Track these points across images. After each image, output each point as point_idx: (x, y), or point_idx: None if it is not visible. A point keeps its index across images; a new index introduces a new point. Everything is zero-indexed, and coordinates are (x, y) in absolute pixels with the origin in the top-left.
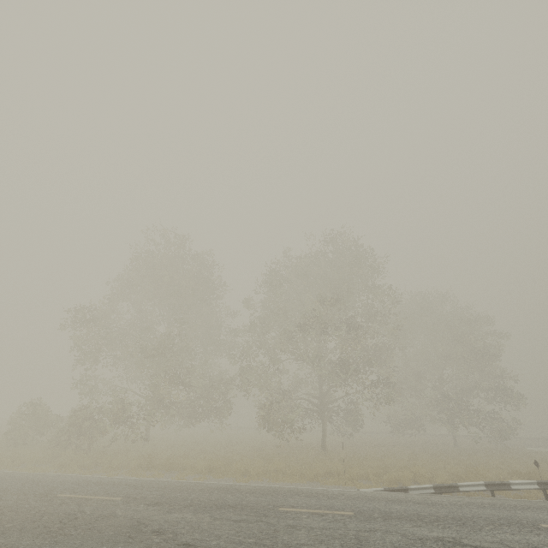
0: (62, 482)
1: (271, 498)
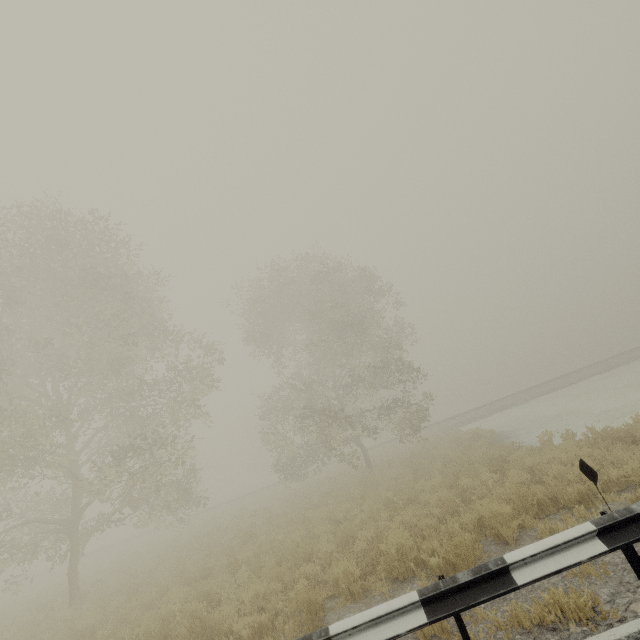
0: None
1: None
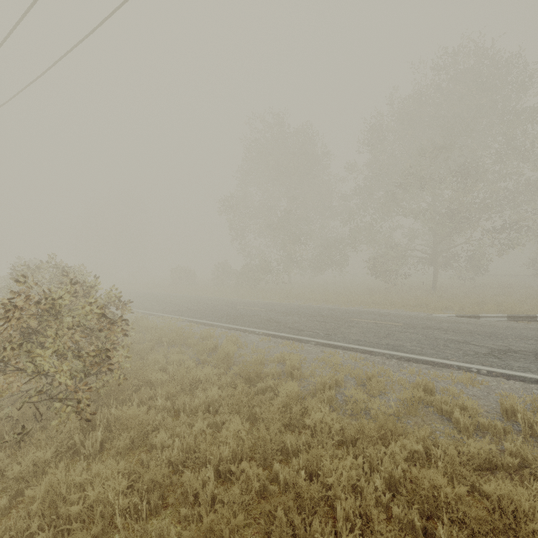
0: (239, 302)
1: (351, 315)
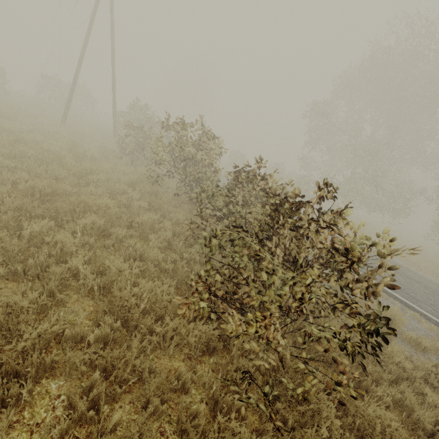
0: None
1: None
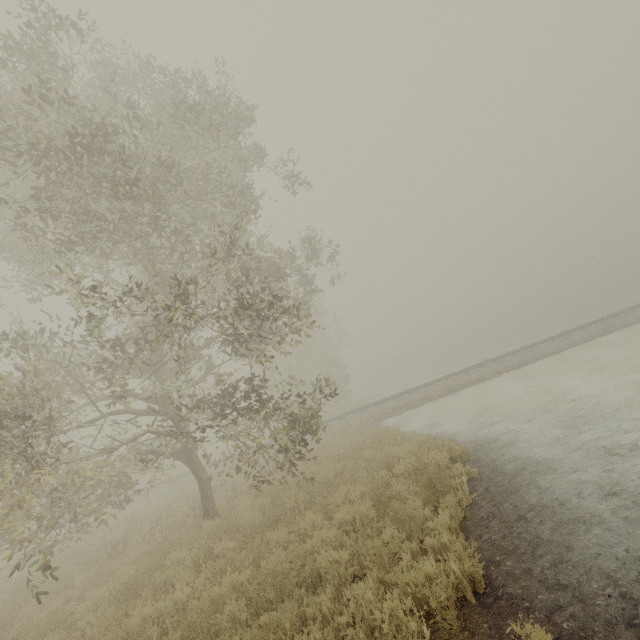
0: None
1: None
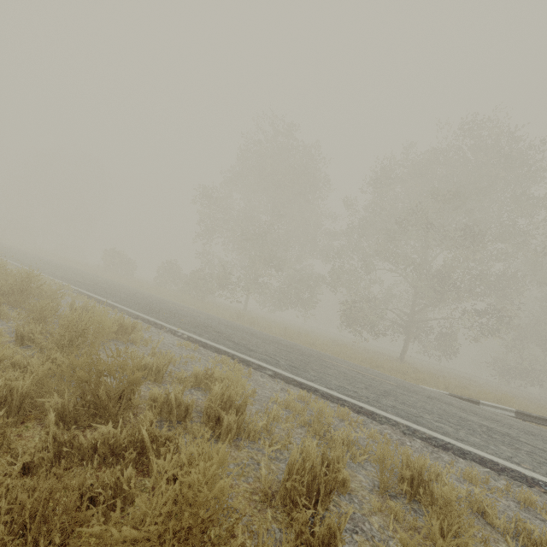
0: (175, 303)
1: (322, 355)
